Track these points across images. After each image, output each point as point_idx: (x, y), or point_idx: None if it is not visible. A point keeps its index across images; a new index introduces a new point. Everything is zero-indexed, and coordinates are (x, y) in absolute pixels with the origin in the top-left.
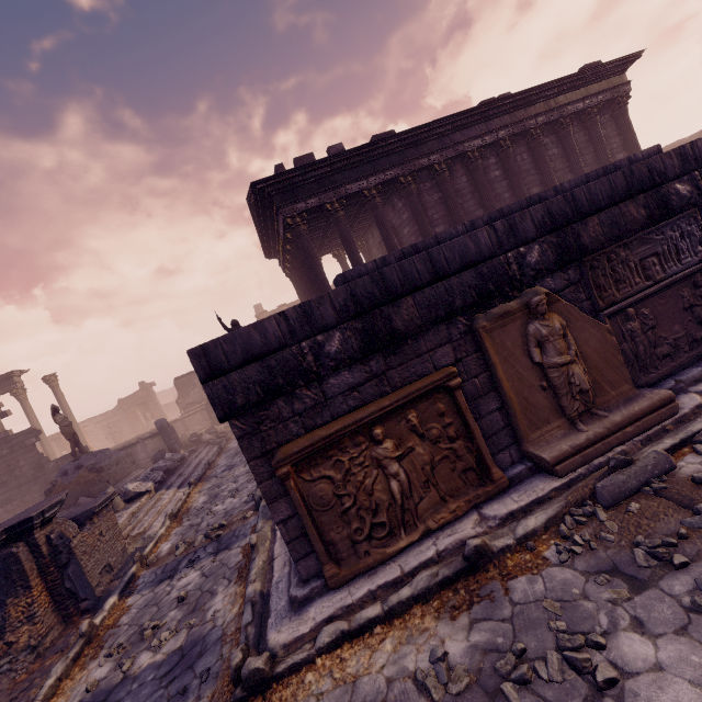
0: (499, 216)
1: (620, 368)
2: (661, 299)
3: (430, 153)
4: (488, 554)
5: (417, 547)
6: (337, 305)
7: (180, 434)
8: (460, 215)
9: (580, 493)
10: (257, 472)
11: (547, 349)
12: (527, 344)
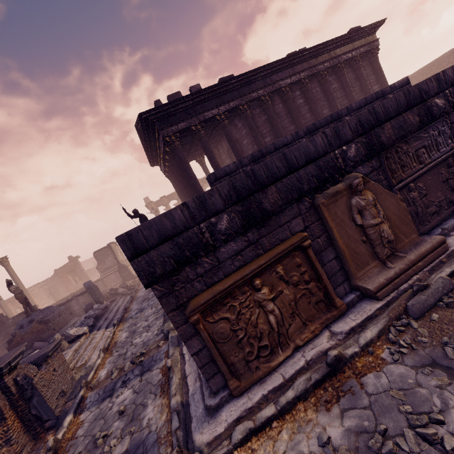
0: (313, 128)
1: (409, 223)
2: (429, 176)
3: (258, 89)
4: (343, 360)
5: (291, 359)
6: (223, 195)
7: (101, 290)
8: (280, 130)
9: (397, 310)
10: (174, 320)
11: (365, 215)
12: (351, 213)
